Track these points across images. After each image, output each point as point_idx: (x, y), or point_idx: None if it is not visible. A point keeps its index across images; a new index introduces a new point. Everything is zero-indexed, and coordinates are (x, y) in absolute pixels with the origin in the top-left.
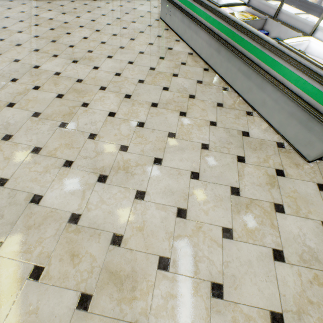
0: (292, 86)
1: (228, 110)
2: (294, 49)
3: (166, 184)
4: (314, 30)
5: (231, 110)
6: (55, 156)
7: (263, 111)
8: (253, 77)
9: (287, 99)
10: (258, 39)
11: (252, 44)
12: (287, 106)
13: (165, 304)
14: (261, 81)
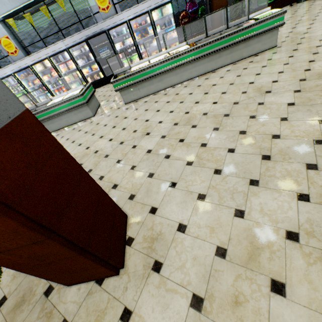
0: (64, 109)
1: (62, 133)
2: (52, 104)
3: (69, 149)
4: (51, 99)
5: (63, 132)
6: None
7: (71, 122)
8: (55, 120)
9: (69, 113)
10: (40, 112)
11: (41, 114)
12: (71, 114)
13: (96, 147)
14: (58, 118)
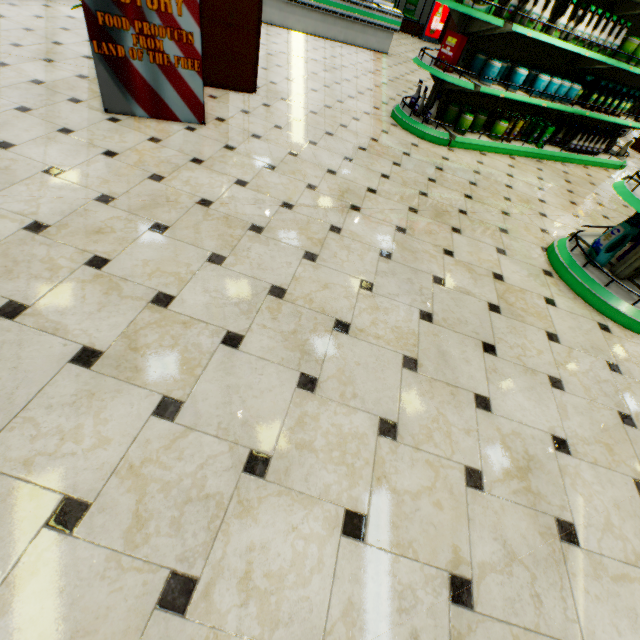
0: None
1: None
2: None
3: None
4: None
5: None
6: (32, 5)
7: None
8: None
9: None
10: None
11: None
12: None
13: None
14: None
